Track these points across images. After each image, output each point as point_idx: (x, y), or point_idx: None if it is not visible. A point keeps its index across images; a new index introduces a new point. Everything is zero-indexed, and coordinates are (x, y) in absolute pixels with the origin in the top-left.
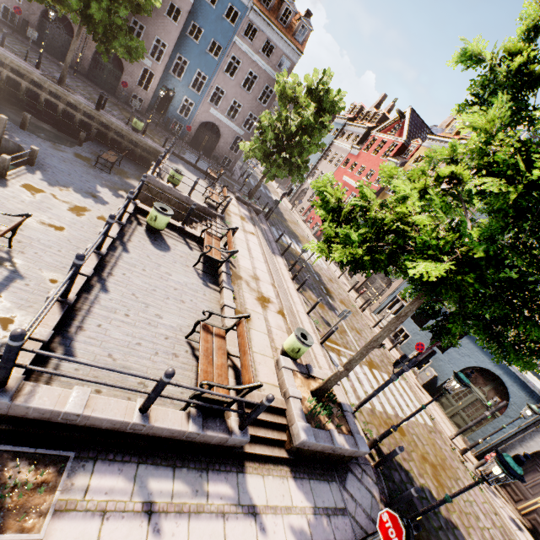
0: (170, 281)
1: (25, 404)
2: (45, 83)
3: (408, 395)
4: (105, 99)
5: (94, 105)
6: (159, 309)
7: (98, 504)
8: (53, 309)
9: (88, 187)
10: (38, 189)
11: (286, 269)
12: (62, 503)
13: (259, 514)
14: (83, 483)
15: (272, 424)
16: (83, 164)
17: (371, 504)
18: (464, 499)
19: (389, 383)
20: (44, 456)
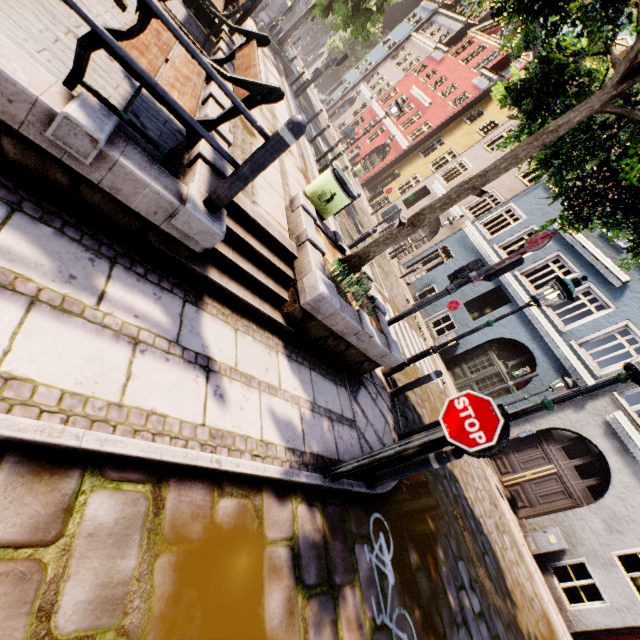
0: None
1: None
2: None
3: None
4: None
5: None
6: None
7: None
8: None
9: None
10: None
11: (313, 158)
12: None
13: (217, 373)
14: None
15: (268, 269)
16: None
17: (384, 429)
18: (464, 460)
19: (441, 296)
20: None
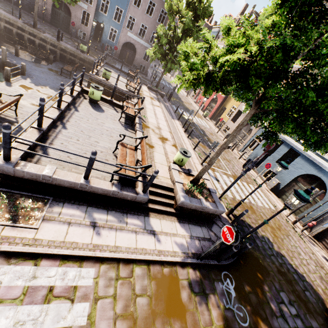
0: (103, 126)
1: (21, 170)
2: (26, 27)
3: (260, 194)
4: (62, 34)
5: (56, 38)
6: (97, 139)
7: (66, 219)
8: (34, 132)
9: (57, 86)
10: (29, 87)
11: (181, 127)
12: (48, 217)
13: (157, 234)
14: (58, 211)
15: (166, 196)
16: (54, 74)
17: None
18: (291, 245)
19: (240, 177)
20: (37, 197)
